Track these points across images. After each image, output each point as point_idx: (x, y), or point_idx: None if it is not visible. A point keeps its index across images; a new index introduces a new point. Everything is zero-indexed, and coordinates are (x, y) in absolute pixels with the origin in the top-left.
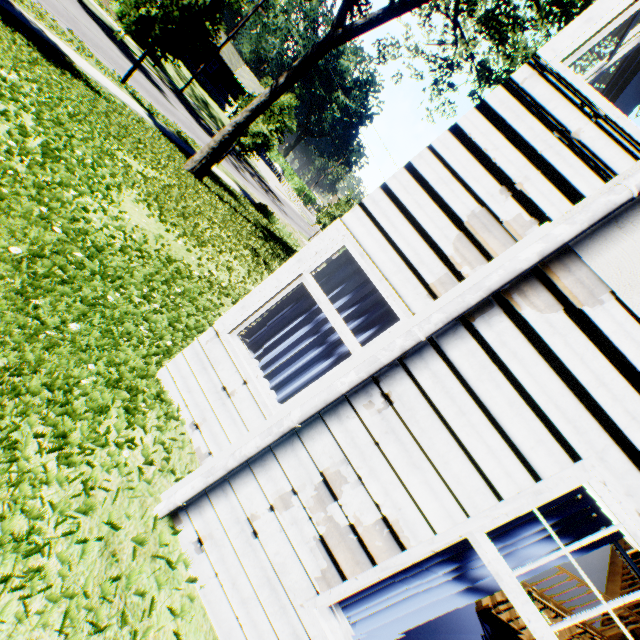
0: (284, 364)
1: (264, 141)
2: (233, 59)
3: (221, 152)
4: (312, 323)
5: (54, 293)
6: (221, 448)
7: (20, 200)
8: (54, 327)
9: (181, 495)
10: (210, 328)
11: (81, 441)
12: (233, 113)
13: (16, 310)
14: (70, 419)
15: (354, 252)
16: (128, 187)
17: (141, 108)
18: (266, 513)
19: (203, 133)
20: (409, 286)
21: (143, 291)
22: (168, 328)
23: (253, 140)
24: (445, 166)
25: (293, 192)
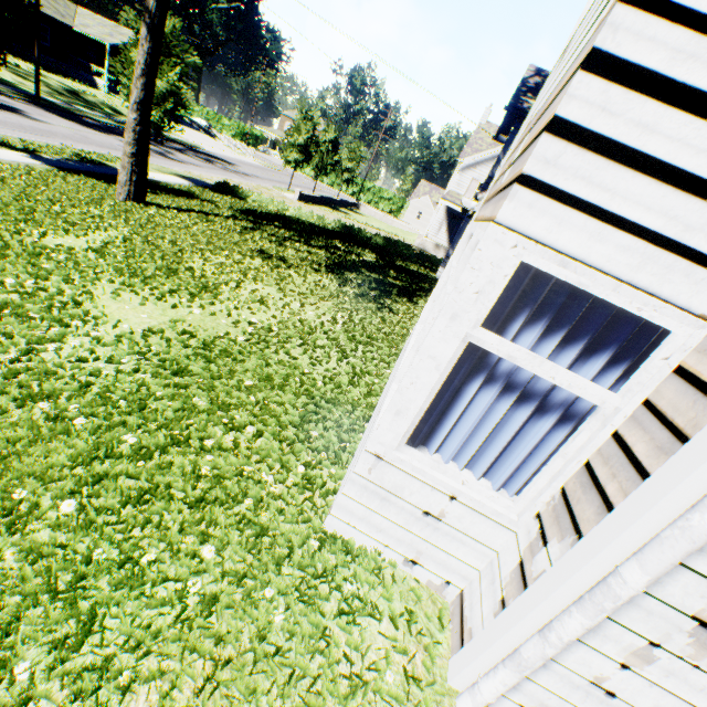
0: (481, 444)
1: (175, 102)
2: (59, 8)
3: (144, 153)
4: (501, 382)
5: (152, 524)
6: (459, 574)
7: (10, 416)
8: (190, 573)
9: (491, 694)
10: (363, 454)
11: (337, 704)
12: (109, 84)
13: (138, 594)
14: (312, 697)
15: (545, 265)
16: (94, 283)
17: (16, 153)
18: (617, 673)
19: (99, 135)
20: (675, 277)
21: (223, 421)
22: (284, 450)
23: (162, 109)
24: (679, 19)
25: (235, 142)
